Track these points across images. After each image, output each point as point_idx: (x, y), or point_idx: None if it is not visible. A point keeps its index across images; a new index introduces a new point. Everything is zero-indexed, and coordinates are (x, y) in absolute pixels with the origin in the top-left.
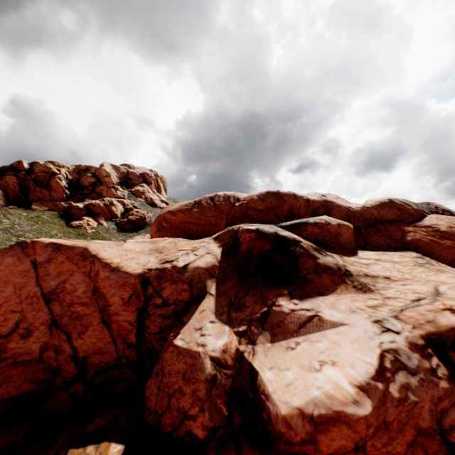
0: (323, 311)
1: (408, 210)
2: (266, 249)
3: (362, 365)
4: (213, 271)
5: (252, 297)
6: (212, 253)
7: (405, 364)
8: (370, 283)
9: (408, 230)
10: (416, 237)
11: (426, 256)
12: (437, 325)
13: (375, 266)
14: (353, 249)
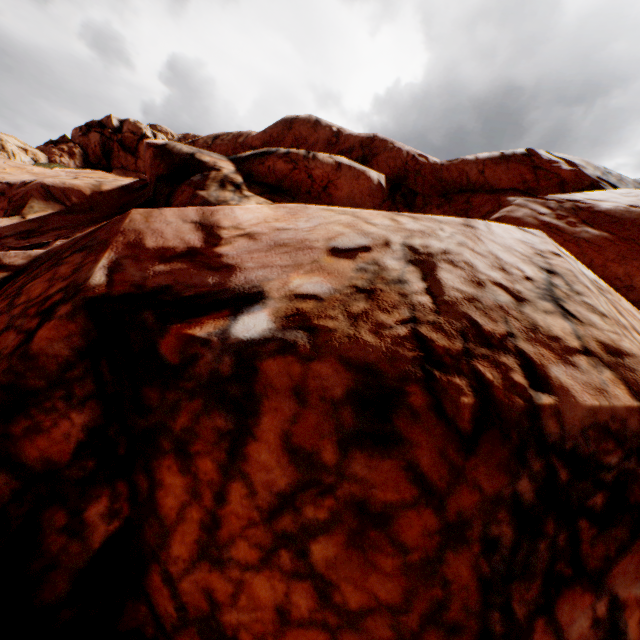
0: None
1: (559, 171)
2: (156, 176)
3: None
4: (64, 195)
5: (67, 231)
6: (104, 182)
7: None
8: None
9: (511, 203)
10: (511, 214)
11: None
12: None
13: None
14: None
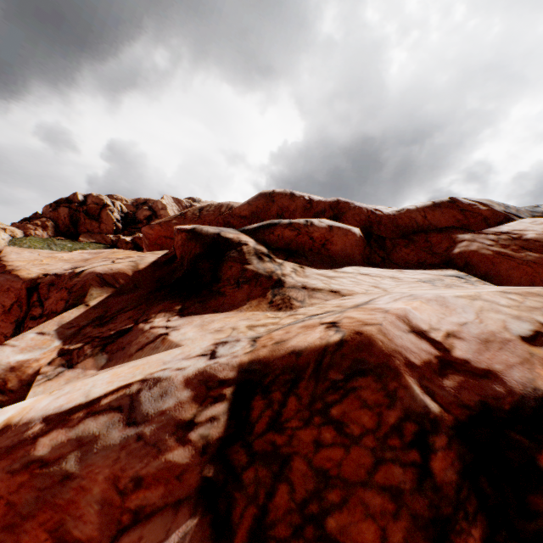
0: (183, 329)
1: (480, 211)
2: (194, 254)
3: (76, 395)
4: (114, 279)
5: (134, 312)
6: (138, 261)
7: (140, 404)
8: (299, 297)
9: (462, 239)
10: (469, 248)
11: (483, 278)
12: (279, 347)
13: (340, 279)
14: (349, 265)
